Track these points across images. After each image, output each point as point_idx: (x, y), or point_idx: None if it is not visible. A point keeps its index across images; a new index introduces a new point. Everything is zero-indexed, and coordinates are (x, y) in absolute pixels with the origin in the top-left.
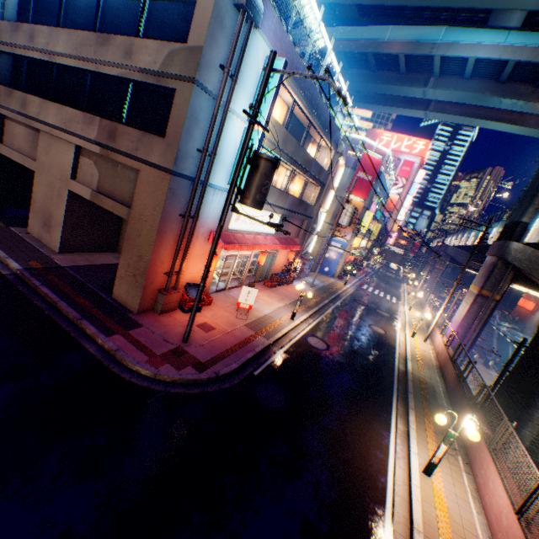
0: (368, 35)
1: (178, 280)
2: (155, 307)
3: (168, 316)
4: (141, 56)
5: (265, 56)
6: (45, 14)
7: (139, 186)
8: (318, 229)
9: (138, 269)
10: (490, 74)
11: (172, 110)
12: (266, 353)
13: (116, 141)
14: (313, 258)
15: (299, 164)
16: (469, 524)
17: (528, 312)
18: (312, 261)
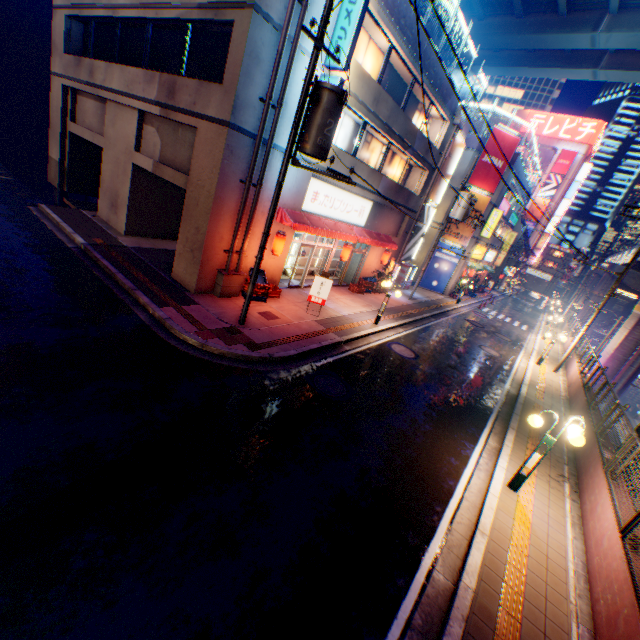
0: None
1: (239, 260)
2: (214, 290)
3: (228, 300)
4: None
5: None
6: None
7: (197, 147)
8: (425, 230)
9: (196, 243)
10: None
11: (230, 49)
12: (335, 349)
13: (175, 97)
14: (416, 267)
15: (397, 135)
16: (557, 544)
17: None
18: (414, 270)
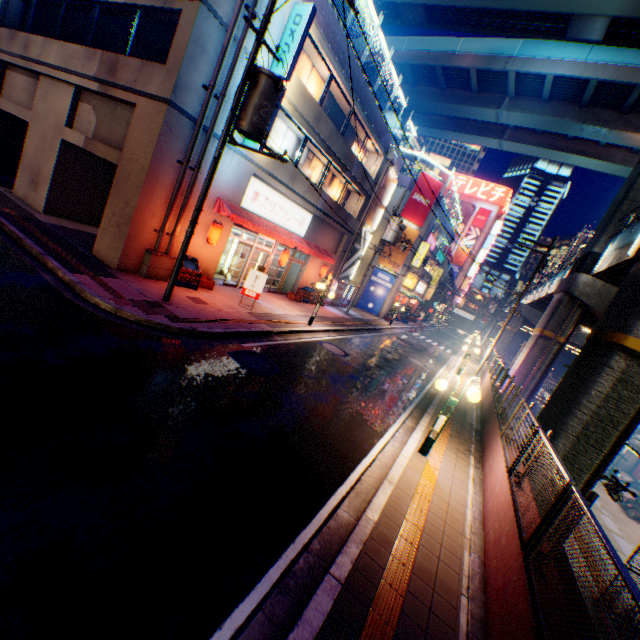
0: (437, 47)
1: (171, 243)
2: (140, 270)
3: (155, 282)
4: None
5: (293, 2)
6: None
7: (134, 122)
8: (362, 252)
9: (123, 217)
10: (571, 96)
11: (176, 34)
12: (265, 337)
13: (116, 75)
14: (354, 286)
15: (336, 157)
16: (459, 496)
17: None
18: (352, 289)
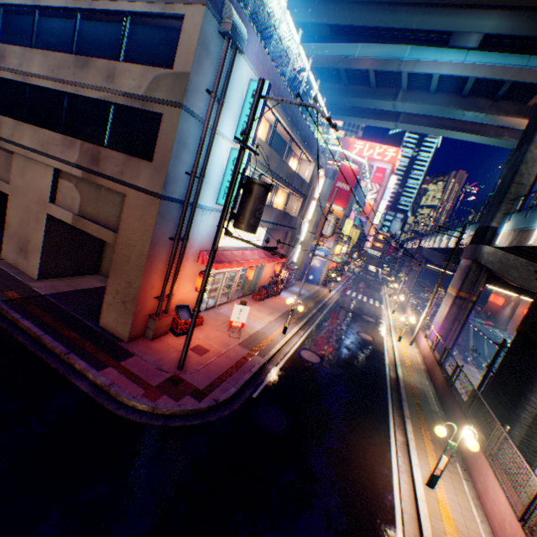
0: (339, 52)
1: (169, 303)
2: (146, 333)
3: (160, 341)
4: (125, 79)
5: (249, 78)
6: (16, 33)
7: (126, 210)
8: (302, 239)
9: (127, 295)
10: (453, 89)
11: (159, 135)
12: (262, 372)
13: (100, 164)
14: (298, 268)
15: (282, 179)
16: (475, 534)
17: (499, 307)
18: (297, 270)
